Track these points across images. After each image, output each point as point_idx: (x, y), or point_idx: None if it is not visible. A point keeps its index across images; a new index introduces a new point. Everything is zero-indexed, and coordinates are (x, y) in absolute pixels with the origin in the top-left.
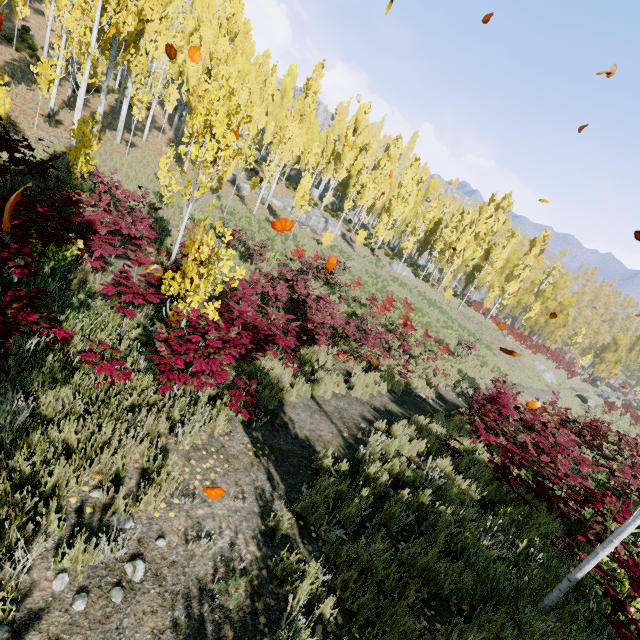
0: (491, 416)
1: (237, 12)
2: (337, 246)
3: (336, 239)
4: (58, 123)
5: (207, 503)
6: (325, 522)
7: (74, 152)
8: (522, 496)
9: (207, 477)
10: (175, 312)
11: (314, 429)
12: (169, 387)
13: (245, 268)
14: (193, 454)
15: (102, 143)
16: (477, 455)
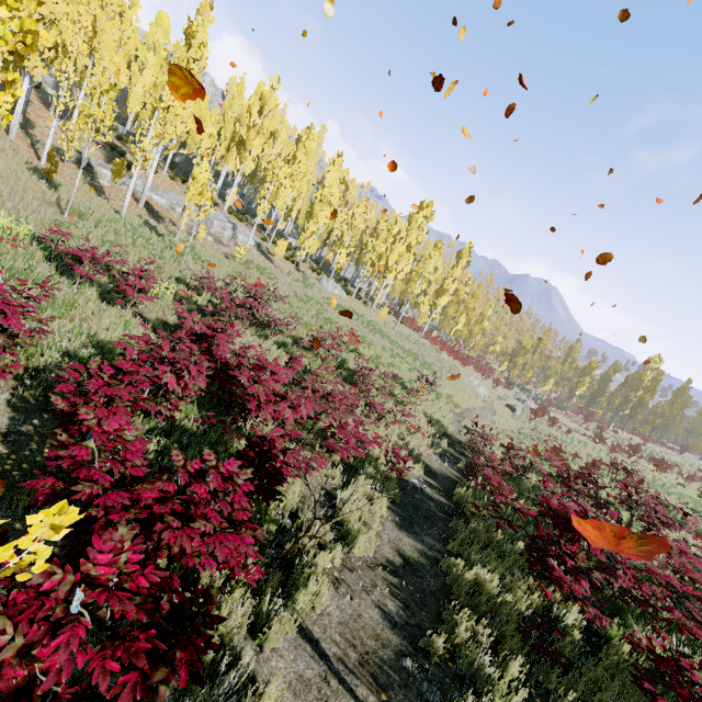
0: (565, 550)
1: None
2: (253, 261)
3: (250, 251)
4: None
5: None
6: None
7: None
8: None
9: None
10: None
11: None
12: None
13: (112, 317)
14: None
15: None
16: (567, 630)
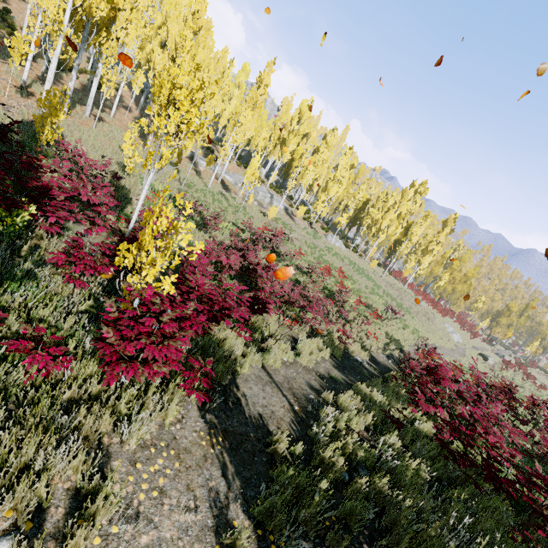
0: (430, 387)
1: (201, 9)
2: (281, 219)
3: (280, 212)
4: (30, 95)
5: (153, 524)
6: (286, 532)
7: (41, 120)
8: (471, 477)
9: (154, 484)
10: (127, 290)
11: (266, 404)
12: (116, 375)
13: (200, 236)
14: (140, 454)
15: (71, 116)
16: (418, 426)
